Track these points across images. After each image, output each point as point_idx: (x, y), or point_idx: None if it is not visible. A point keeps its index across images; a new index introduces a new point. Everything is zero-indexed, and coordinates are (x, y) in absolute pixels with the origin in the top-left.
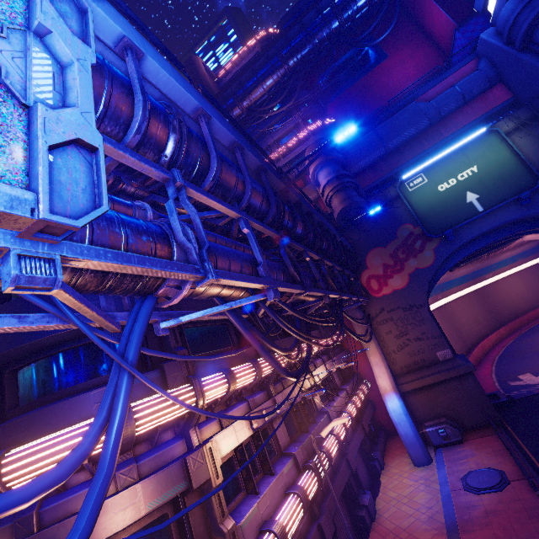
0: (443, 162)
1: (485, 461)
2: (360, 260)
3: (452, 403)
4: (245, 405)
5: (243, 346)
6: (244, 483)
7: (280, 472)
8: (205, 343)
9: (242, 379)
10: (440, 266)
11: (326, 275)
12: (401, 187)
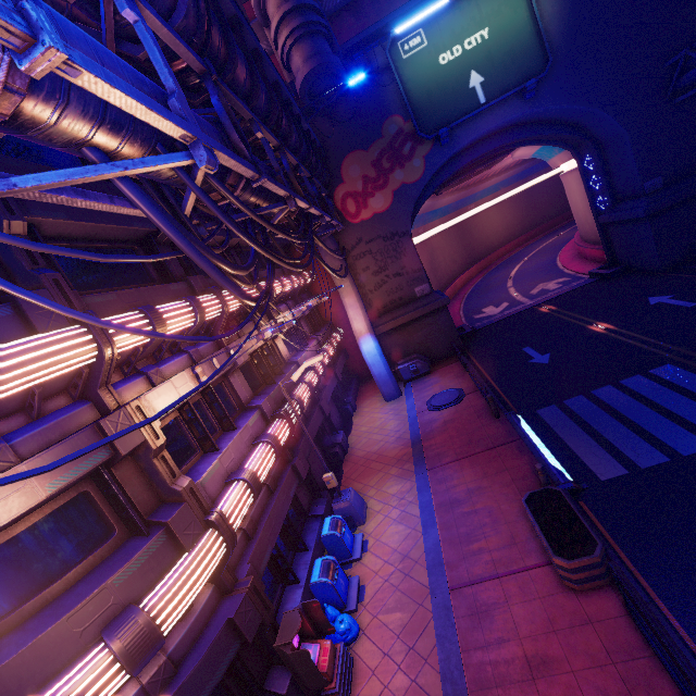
0: (450, 13)
1: (448, 384)
2: (334, 170)
3: (424, 339)
4: (186, 358)
5: (170, 282)
6: (199, 444)
7: (245, 425)
8: (100, 275)
9: (174, 321)
10: (429, 183)
11: (289, 174)
12: (392, 49)
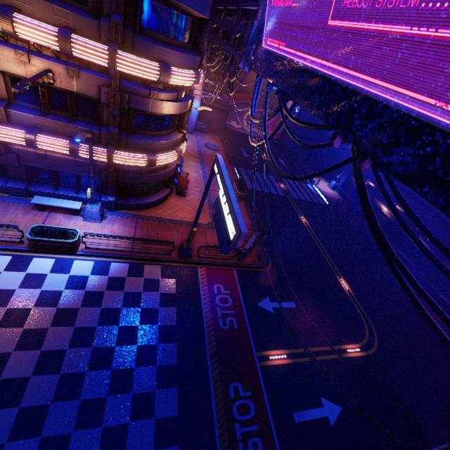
0: None
1: (213, 142)
2: None
3: (212, 118)
4: None
5: None
6: None
7: None
8: None
9: None
10: None
11: None
12: None
